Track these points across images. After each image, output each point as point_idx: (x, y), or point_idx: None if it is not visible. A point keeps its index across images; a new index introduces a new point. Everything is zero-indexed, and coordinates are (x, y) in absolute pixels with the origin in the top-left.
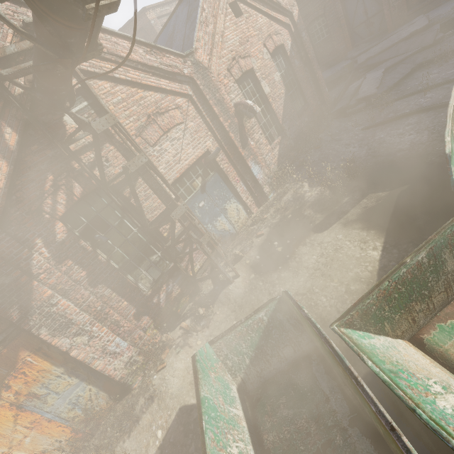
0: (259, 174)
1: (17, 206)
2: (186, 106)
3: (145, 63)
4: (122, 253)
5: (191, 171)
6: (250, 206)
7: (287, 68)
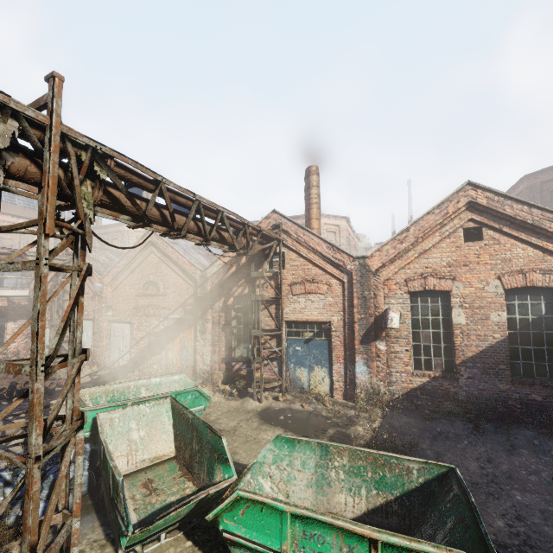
0: (361, 375)
1: (228, 283)
2: (335, 286)
3: (321, 253)
4: (242, 330)
5: (308, 324)
6: (336, 389)
7: (550, 317)
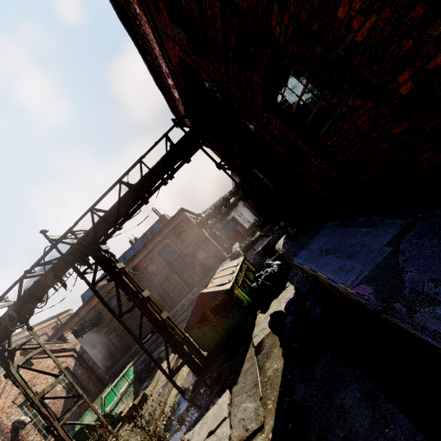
0: None
1: None
2: None
3: None
4: None
5: None
6: None
7: (72, 377)
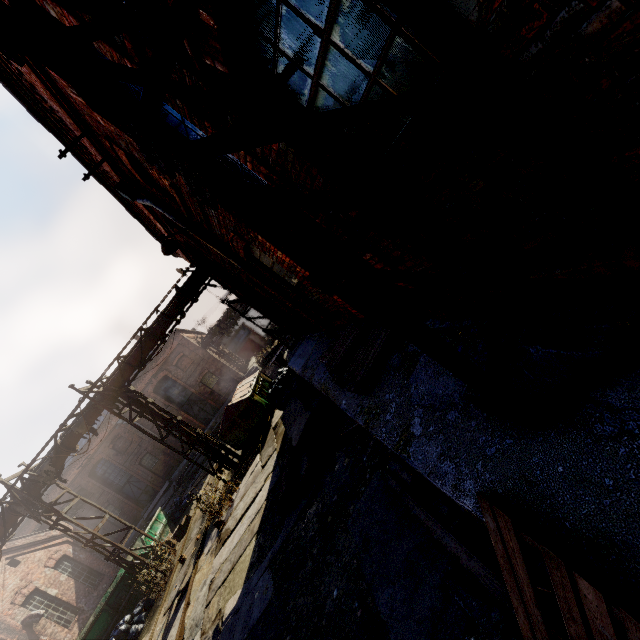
0: None
1: None
2: None
3: None
4: None
5: None
6: None
7: (74, 564)
